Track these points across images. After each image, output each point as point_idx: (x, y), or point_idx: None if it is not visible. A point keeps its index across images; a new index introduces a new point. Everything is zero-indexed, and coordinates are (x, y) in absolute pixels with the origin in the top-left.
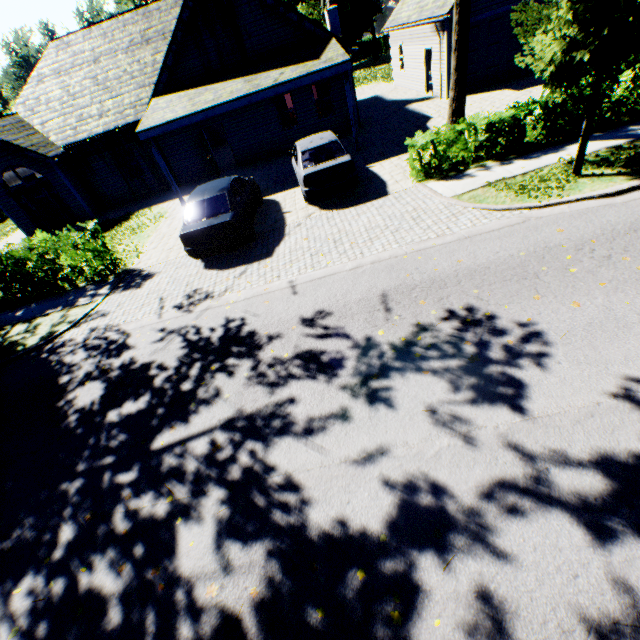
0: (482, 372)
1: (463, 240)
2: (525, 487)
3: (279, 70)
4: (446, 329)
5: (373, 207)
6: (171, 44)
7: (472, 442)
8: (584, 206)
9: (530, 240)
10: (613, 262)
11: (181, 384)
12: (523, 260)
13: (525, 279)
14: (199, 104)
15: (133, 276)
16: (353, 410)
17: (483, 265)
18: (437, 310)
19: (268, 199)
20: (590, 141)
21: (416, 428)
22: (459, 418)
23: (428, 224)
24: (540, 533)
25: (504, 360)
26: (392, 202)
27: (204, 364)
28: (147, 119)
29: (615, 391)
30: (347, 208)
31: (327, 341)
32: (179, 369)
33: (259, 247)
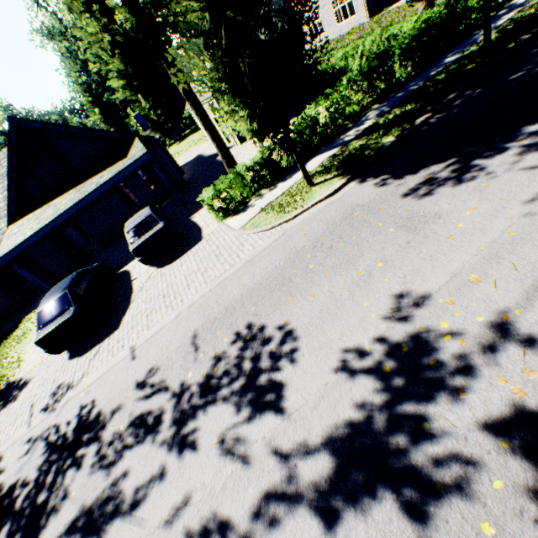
0: (256, 385)
1: (247, 264)
2: (282, 491)
3: (100, 174)
4: (234, 352)
5: (192, 254)
6: (9, 184)
7: (248, 460)
8: (317, 208)
9: (287, 249)
10: (334, 250)
11: (38, 497)
12: (283, 268)
13: (284, 285)
14: (43, 221)
15: (13, 389)
16: (167, 465)
17: (259, 282)
18: (229, 336)
19: (122, 271)
20: (319, 155)
21: (211, 464)
22: (240, 439)
23: (225, 257)
24: (291, 536)
25: (270, 367)
26: (204, 245)
27: (59, 465)
28: (3, 247)
29: (336, 367)
30: (175, 261)
31: (153, 399)
32: (38, 480)
33: (111, 321)
